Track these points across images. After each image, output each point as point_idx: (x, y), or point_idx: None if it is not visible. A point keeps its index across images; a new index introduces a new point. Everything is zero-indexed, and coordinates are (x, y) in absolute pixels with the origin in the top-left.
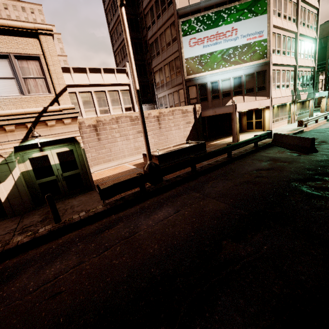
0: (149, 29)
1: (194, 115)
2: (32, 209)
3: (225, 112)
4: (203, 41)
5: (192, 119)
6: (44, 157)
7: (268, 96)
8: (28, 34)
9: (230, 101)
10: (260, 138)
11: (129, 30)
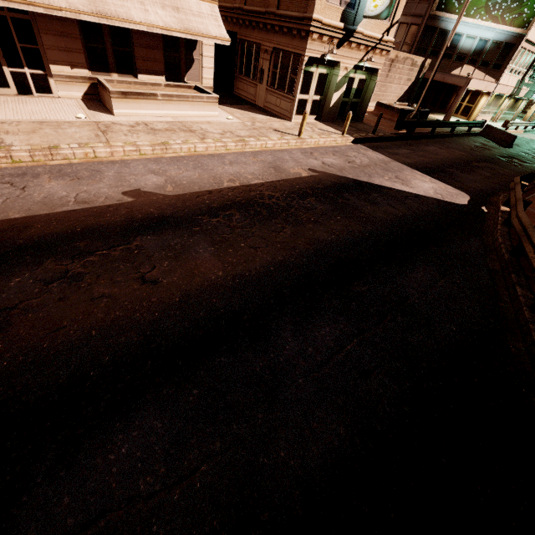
0: None
1: (418, 73)
2: (335, 121)
3: (455, 83)
4: None
5: (414, 77)
6: (353, 79)
7: (497, 79)
8: None
9: (459, 69)
10: (477, 124)
11: None
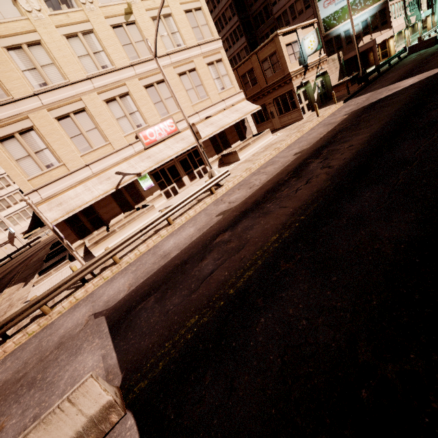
0: (275, 4)
1: (338, 62)
2: (321, 106)
3: (366, 48)
4: (335, 1)
5: (338, 65)
6: (317, 83)
7: (390, 28)
8: (311, 25)
9: (361, 42)
10: (401, 52)
11: (239, 12)
